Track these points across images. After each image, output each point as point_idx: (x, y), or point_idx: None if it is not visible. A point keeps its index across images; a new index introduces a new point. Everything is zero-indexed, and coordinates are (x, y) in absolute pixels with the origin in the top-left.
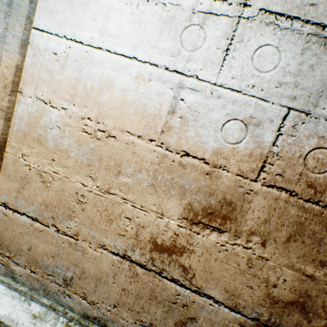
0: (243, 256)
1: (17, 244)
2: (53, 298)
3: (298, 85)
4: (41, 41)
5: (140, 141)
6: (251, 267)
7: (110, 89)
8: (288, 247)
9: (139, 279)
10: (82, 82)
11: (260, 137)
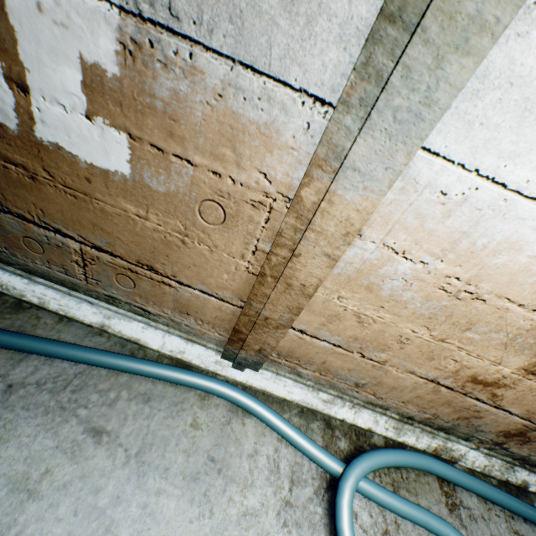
0: None
1: (308, 358)
2: (338, 390)
3: None
4: (424, 169)
5: (517, 309)
6: None
7: (512, 253)
8: None
9: (439, 394)
10: (471, 237)
11: None
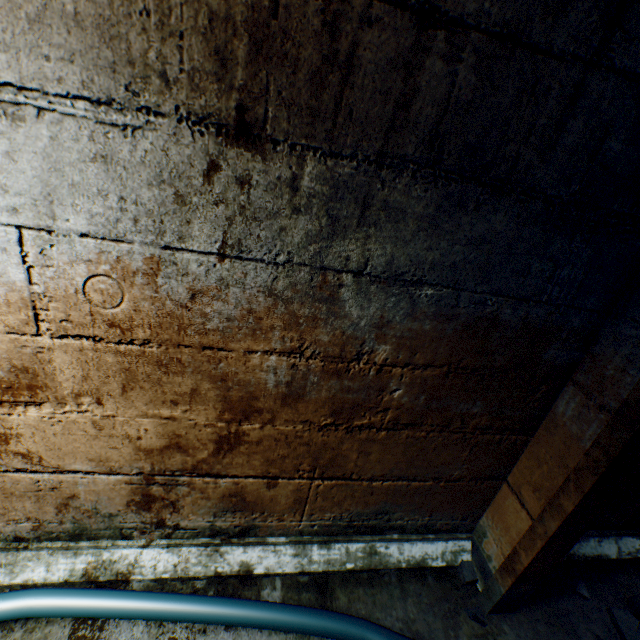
0: (86, 421)
1: None
2: None
3: (8, 189)
4: None
5: None
6: (102, 429)
7: None
8: (131, 397)
9: None
10: None
11: (6, 276)
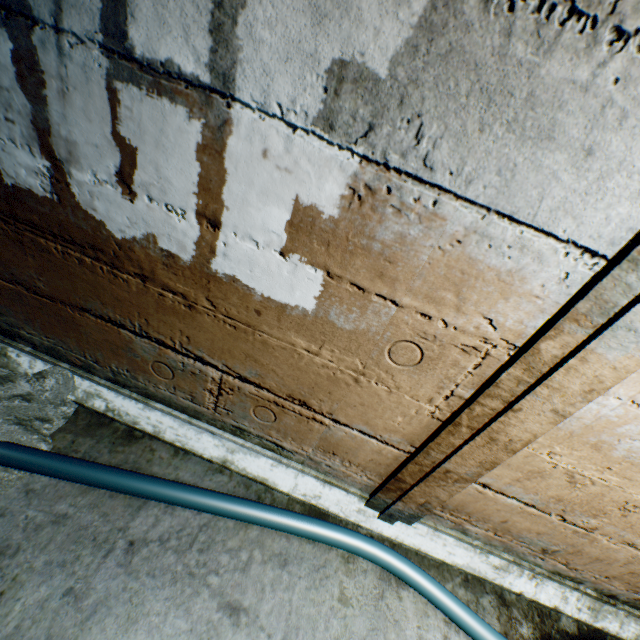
0: None
1: (483, 514)
2: (515, 554)
3: None
4: None
5: None
6: None
7: None
8: None
9: None
10: None
11: None
